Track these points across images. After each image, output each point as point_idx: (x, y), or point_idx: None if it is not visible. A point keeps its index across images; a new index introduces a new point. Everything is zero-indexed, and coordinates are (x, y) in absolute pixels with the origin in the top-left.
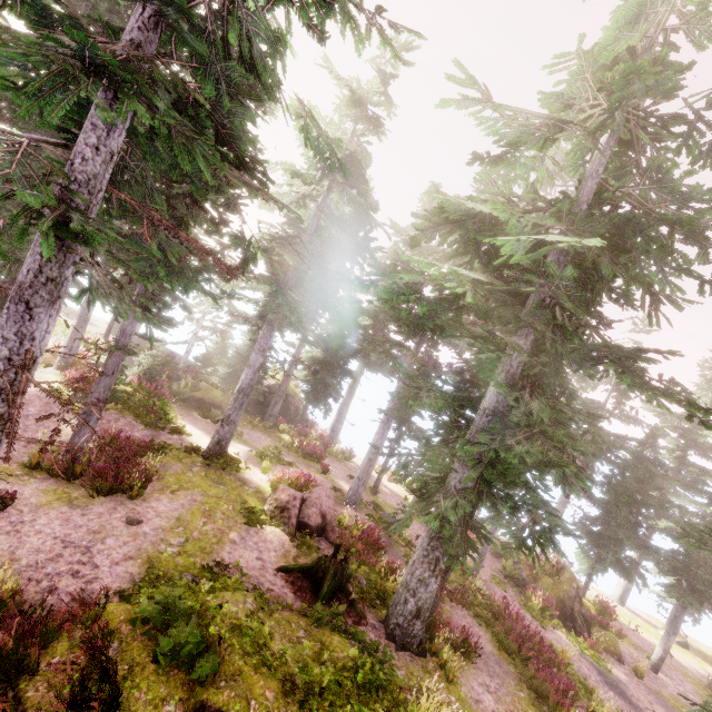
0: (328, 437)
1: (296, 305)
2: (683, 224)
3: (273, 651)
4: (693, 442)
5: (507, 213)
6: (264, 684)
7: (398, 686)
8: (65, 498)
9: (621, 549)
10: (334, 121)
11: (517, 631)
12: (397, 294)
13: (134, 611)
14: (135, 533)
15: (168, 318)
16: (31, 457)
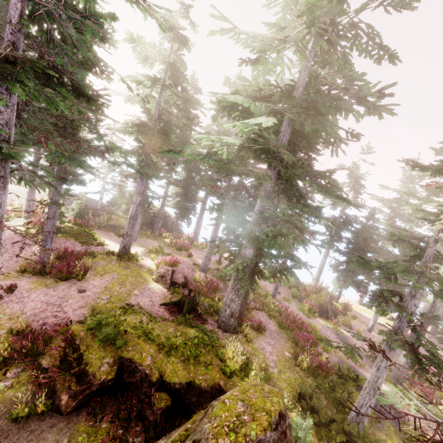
0: (193, 237)
1: (154, 164)
2: (340, 99)
3: (154, 335)
4: (398, 214)
5: (247, 103)
6: (149, 347)
7: (222, 346)
8: (43, 284)
9: (355, 275)
10: (156, 45)
11: (290, 319)
12: (196, 155)
13: (85, 326)
14: (83, 296)
15: (82, 181)
16: (20, 267)
